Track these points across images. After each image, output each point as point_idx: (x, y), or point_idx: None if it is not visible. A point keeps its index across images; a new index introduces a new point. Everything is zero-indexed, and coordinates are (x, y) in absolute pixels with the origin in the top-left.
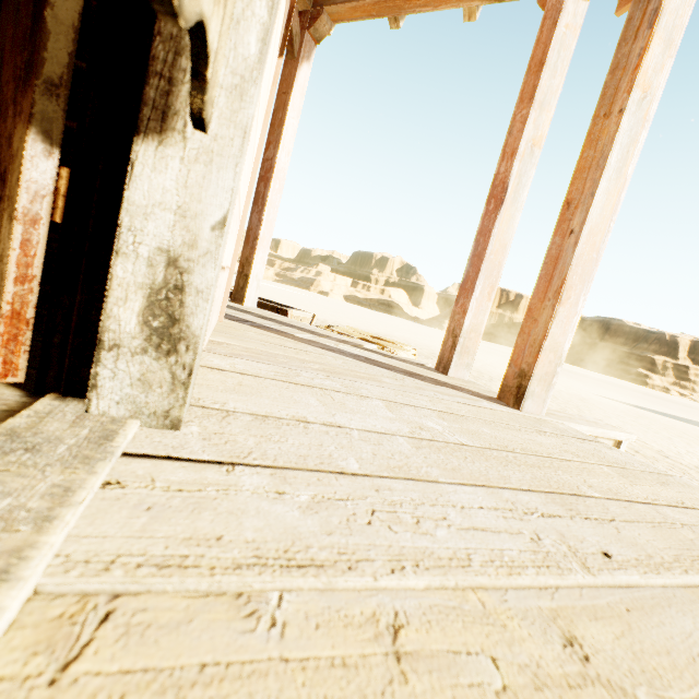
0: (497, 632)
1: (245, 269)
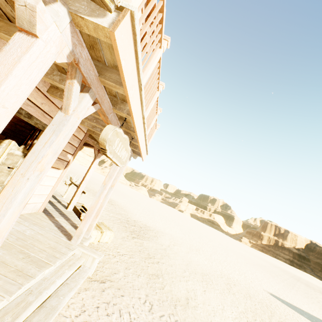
0: None
1: (71, 201)
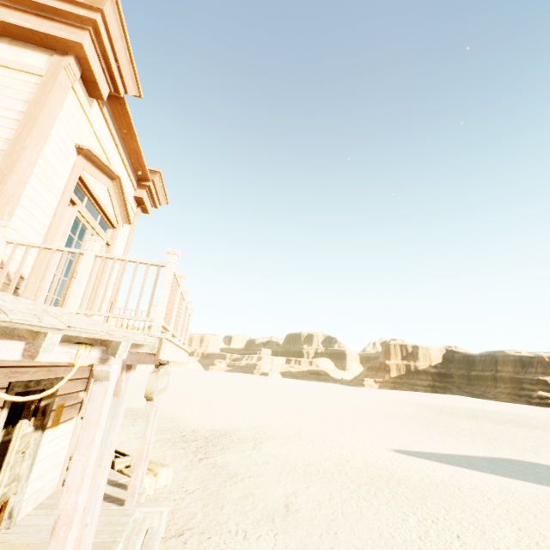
0: (22, 544)
1: None
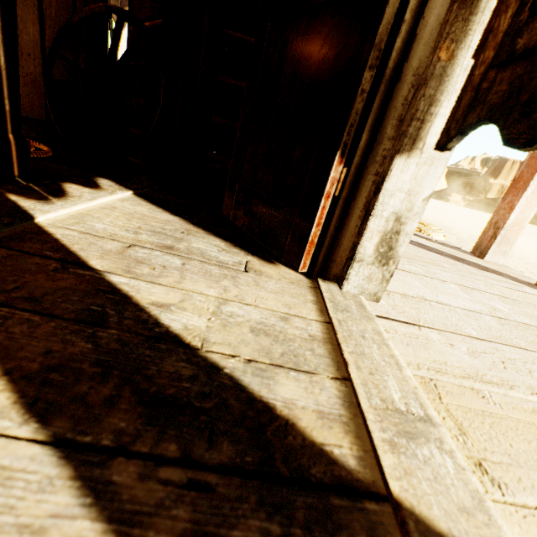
0: None
1: None
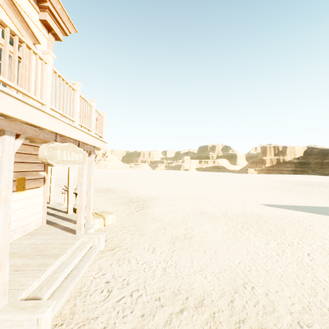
0: None
1: (68, 206)
